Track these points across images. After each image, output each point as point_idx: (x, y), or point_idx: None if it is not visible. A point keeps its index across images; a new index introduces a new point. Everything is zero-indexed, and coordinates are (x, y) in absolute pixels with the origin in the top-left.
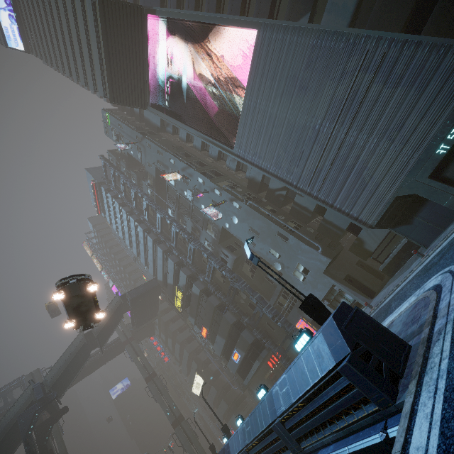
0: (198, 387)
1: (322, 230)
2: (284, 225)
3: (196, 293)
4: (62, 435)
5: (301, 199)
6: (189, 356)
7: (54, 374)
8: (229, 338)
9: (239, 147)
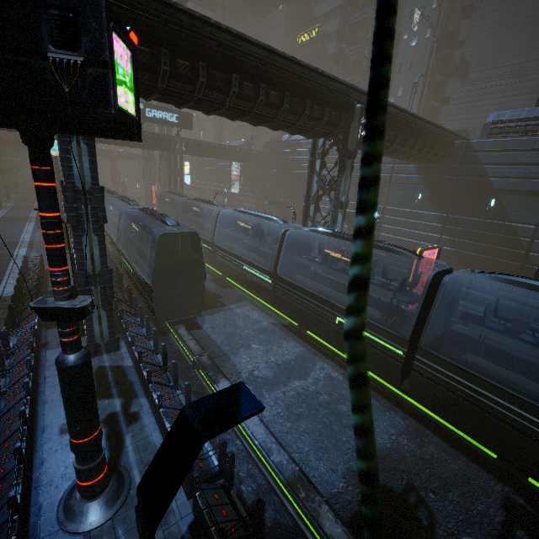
0: None
1: (431, 111)
2: (424, 85)
3: (329, 51)
4: None
5: (450, 84)
6: None
7: None
8: None
9: (485, 6)
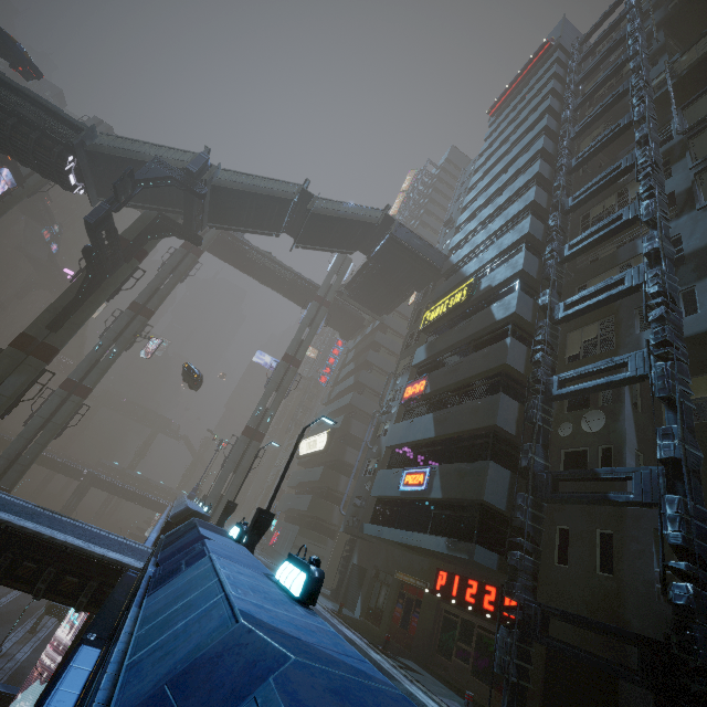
0: (310, 447)
1: None
2: None
3: (498, 313)
4: (180, 282)
5: None
6: (346, 407)
7: (230, 181)
8: (444, 443)
9: None
